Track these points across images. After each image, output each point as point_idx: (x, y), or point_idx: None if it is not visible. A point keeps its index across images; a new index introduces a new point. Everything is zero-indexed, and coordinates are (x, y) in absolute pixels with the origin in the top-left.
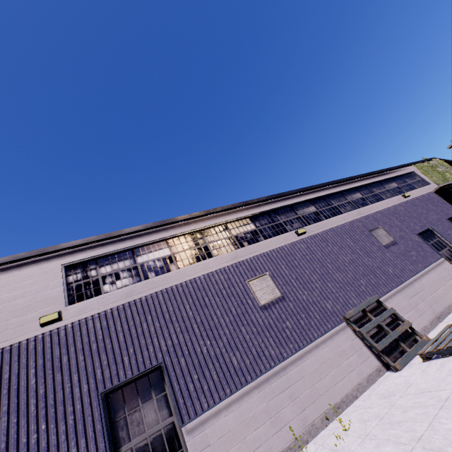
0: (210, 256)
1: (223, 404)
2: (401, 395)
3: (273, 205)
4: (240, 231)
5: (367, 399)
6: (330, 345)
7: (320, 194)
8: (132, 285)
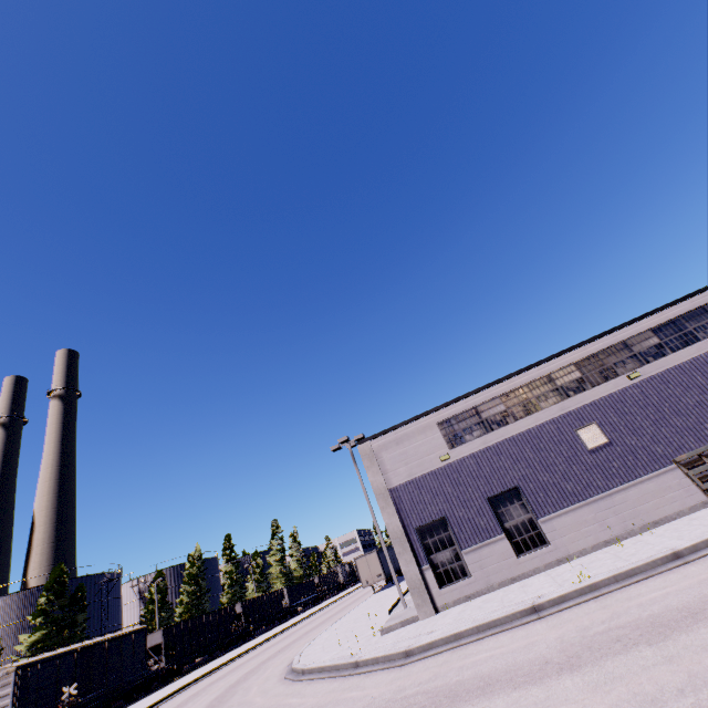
0: (539, 408)
1: (562, 511)
2: (699, 519)
3: (601, 346)
4: (564, 380)
5: (680, 520)
6: (655, 481)
7: (668, 318)
8: (484, 436)
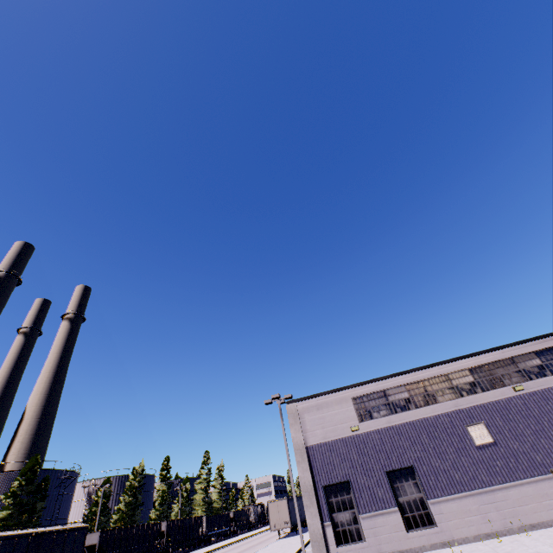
0: (436, 401)
1: (450, 497)
2: None
3: (491, 358)
4: (459, 381)
5: None
6: (533, 486)
7: (549, 345)
8: (389, 416)
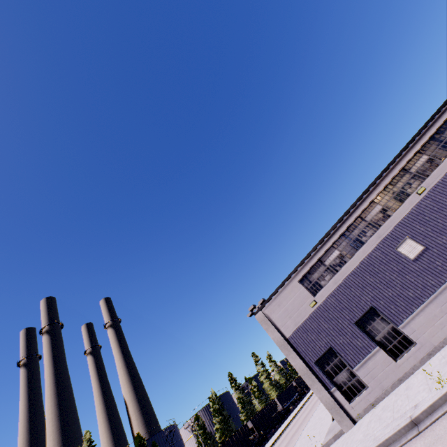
0: (362, 242)
1: (414, 314)
2: None
3: (386, 180)
4: (372, 215)
5: None
6: None
7: (426, 137)
8: (333, 278)
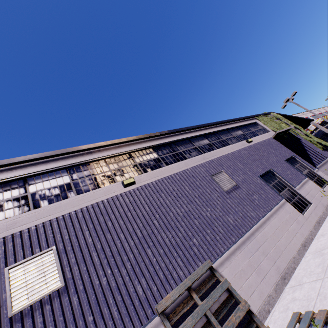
0: None
1: None
2: None
3: (104, 153)
4: (44, 186)
5: None
6: None
7: (166, 140)
8: None
